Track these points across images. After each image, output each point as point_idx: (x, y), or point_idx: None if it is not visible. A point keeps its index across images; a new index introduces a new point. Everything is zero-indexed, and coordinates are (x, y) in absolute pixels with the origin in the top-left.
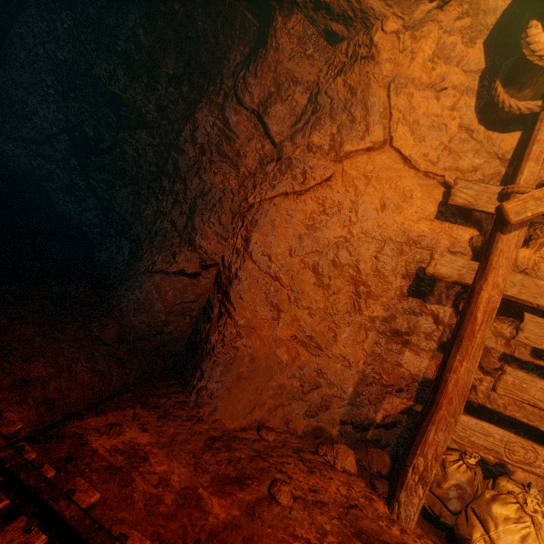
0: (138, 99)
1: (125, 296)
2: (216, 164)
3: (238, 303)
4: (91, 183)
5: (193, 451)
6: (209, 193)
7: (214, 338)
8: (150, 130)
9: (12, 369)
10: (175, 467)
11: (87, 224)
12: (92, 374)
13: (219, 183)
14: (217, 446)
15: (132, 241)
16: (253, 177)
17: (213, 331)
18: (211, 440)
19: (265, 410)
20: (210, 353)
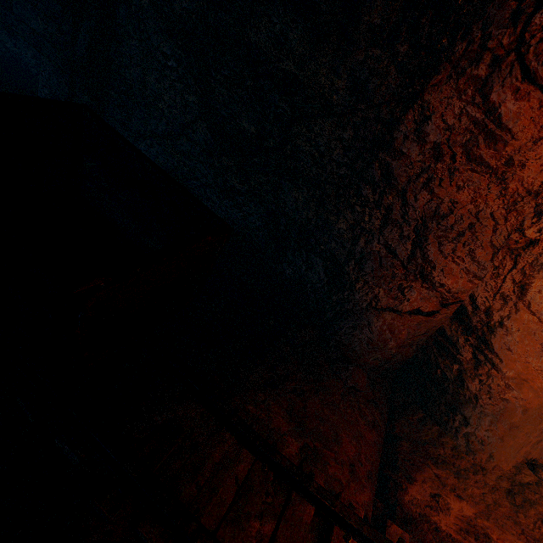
0: (320, 74)
1: (353, 335)
2: (461, 174)
3: (505, 354)
4: (252, 186)
5: (506, 514)
6: (449, 215)
7: (474, 387)
8: (336, 118)
9: (337, 456)
10: (509, 538)
11: (251, 228)
12: (369, 428)
13: (467, 202)
14: (519, 503)
15: (325, 260)
16: (535, 198)
17: (470, 378)
18: (507, 494)
19: (529, 446)
20: (472, 401)
